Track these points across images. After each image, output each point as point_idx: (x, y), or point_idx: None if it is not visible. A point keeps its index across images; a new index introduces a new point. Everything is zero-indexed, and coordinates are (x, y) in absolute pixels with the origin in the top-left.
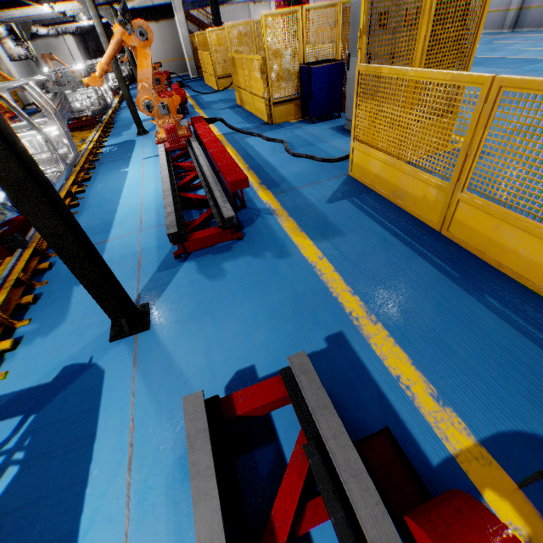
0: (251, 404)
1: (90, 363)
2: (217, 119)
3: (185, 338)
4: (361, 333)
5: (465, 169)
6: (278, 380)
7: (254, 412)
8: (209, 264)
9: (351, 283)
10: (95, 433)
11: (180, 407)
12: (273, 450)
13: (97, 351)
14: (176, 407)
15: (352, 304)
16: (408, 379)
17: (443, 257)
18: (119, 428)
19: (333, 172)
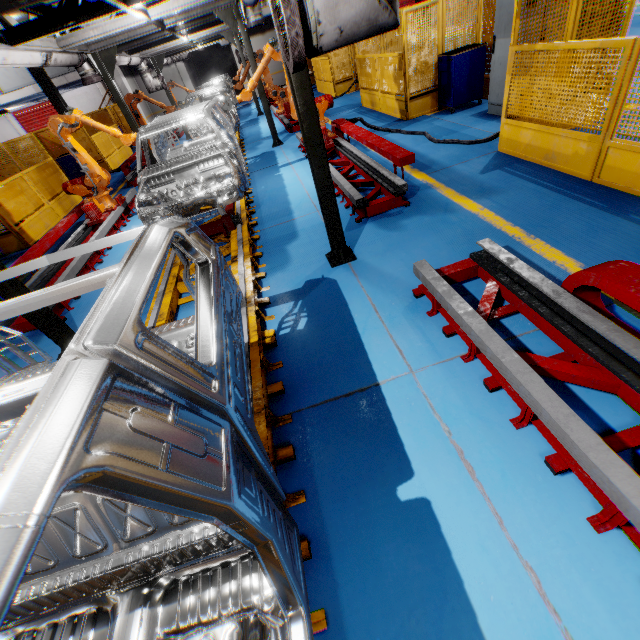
0: (454, 270)
1: (323, 278)
2: (357, 119)
3: (386, 260)
4: (523, 245)
5: (612, 119)
6: (469, 260)
7: (455, 277)
8: (387, 223)
9: (511, 220)
10: (346, 303)
11: (398, 288)
12: (469, 298)
13: (324, 273)
14: (395, 289)
15: (514, 231)
16: (562, 262)
17: (592, 197)
18: (361, 300)
19: (481, 151)
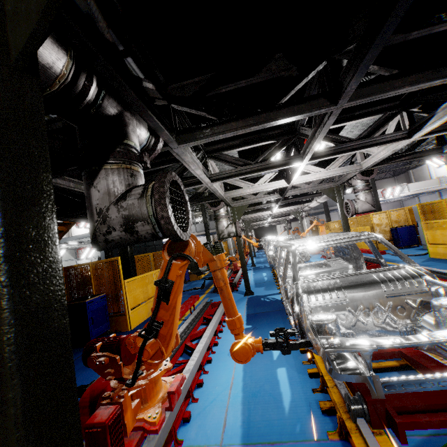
0: None
1: None
2: None
3: None
4: None
5: None
6: None
7: None
8: None
9: None
10: None
11: None
12: None
13: None
14: None
15: None
16: None
17: None
18: None
19: (420, 257)
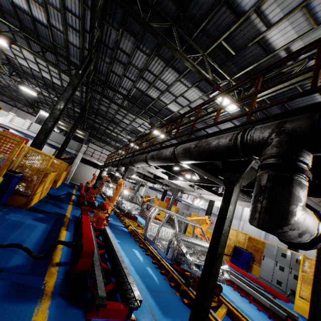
0: None
1: None
2: None
3: None
4: None
5: None
6: None
7: None
8: None
9: None
10: None
11: None
12: None
13: None
14: None
15: None
16: None
17: None
18: None
19: (286, 305)
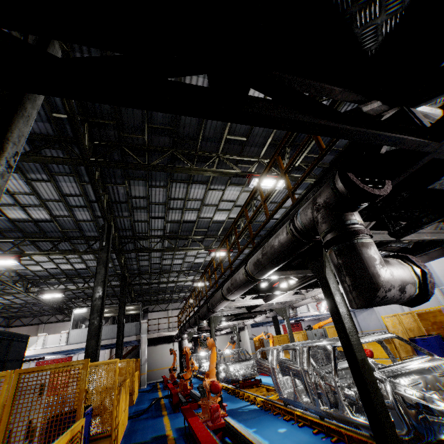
0: None
1: None
2: None
3: None
4: None
5: None
6: None
7: None
8: None
9: None
10: None
11: None
12: None
13: None
14: None
15: None
16: None
17: None
18: None
19: None
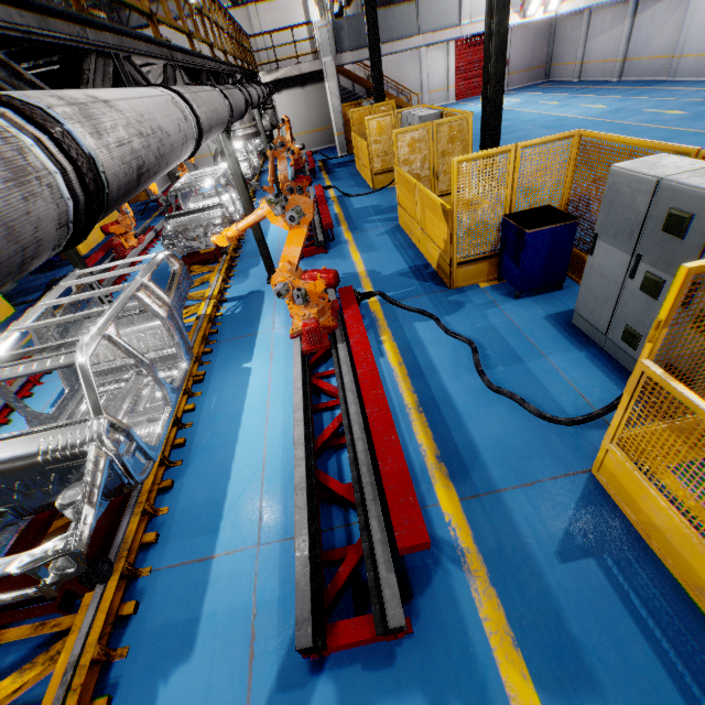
0: None
1: None
2: (375, 294)
3: None
4: None
5: None
6: None
7: None
8: (358, 699)
9: None
10: None
11: None
12: None
13: None
14: None
15: None
16: None
17: None
18: None
19: (560, 456)
